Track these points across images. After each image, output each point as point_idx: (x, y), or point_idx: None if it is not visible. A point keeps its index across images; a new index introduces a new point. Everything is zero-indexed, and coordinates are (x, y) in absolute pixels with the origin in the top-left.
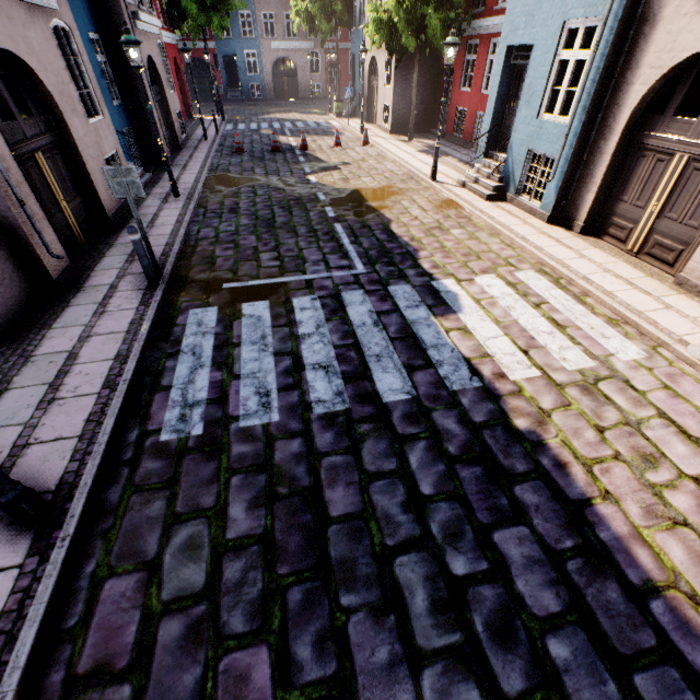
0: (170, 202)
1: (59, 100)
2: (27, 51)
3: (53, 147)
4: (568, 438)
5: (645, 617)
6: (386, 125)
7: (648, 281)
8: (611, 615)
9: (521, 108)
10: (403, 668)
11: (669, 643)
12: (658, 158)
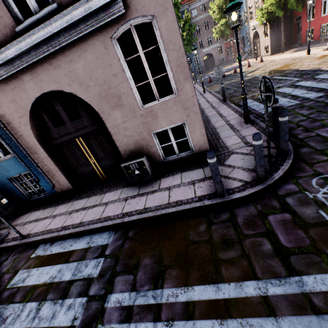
0: (204, 94)
1: None
2: None
3: None
4: None
5: None
6: (267, 53)
7: None
8: None
9: None
10: None
11: None
12: None
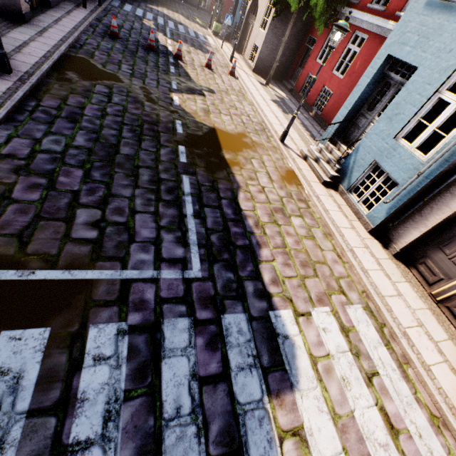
0: None
1: None
2: None
3: None
4: None
5: None
6: (251, 62)
7: (451, 349)
8: None
9: (380, 120)
10: None
11: None
12: None
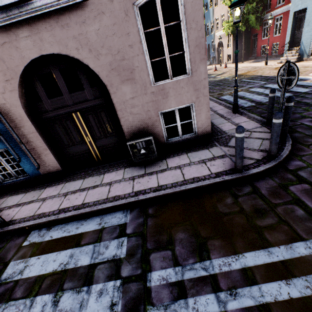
0: None
1: None
2: None
3: None
4: None
5: None
6: (229, 61)
7: None
8: None
9: (304, 28)
10: None
11: None
12: None
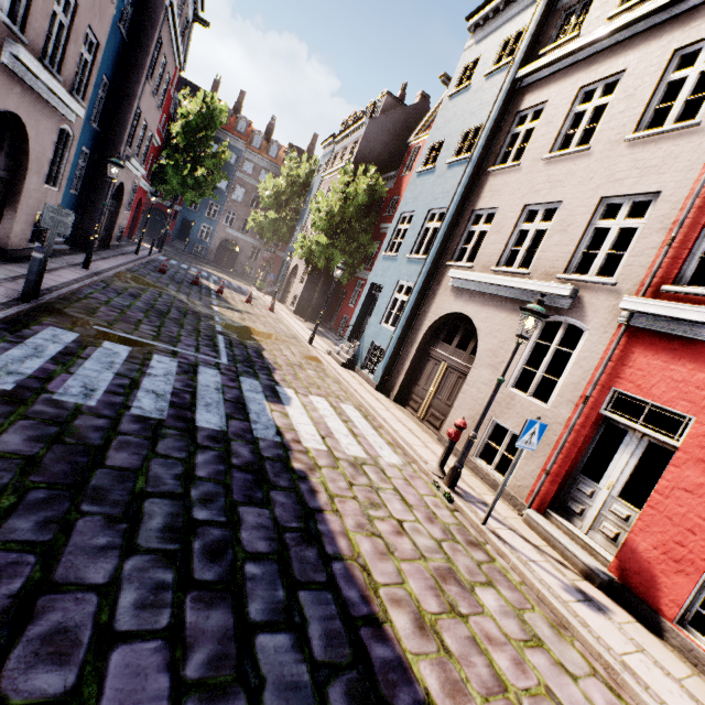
0: (76, 268)
1: (33, 160)
2: (33, 126)
3: (1, 180)
4: (327, 481)
5: (326, 568)
6: (292, 307)
7: (422, 433)
8: (303, 562)
9: (373, 316)
10: (114, 551)
11: (335, 582)
12: (435, 362)
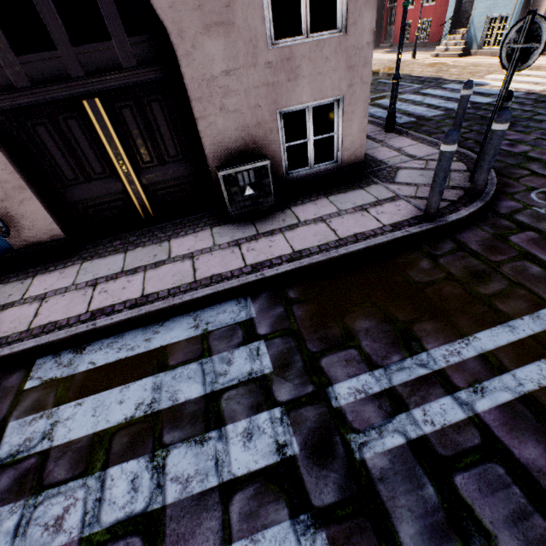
0: None
1: None
2: None
3: None
4: None
5: None
6: None
7: None
8: None
9: None
10: None
11: None
12: None
